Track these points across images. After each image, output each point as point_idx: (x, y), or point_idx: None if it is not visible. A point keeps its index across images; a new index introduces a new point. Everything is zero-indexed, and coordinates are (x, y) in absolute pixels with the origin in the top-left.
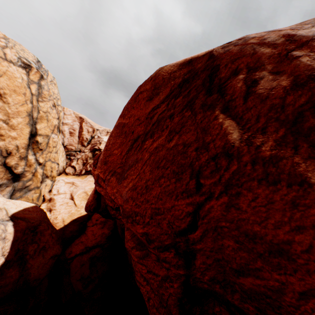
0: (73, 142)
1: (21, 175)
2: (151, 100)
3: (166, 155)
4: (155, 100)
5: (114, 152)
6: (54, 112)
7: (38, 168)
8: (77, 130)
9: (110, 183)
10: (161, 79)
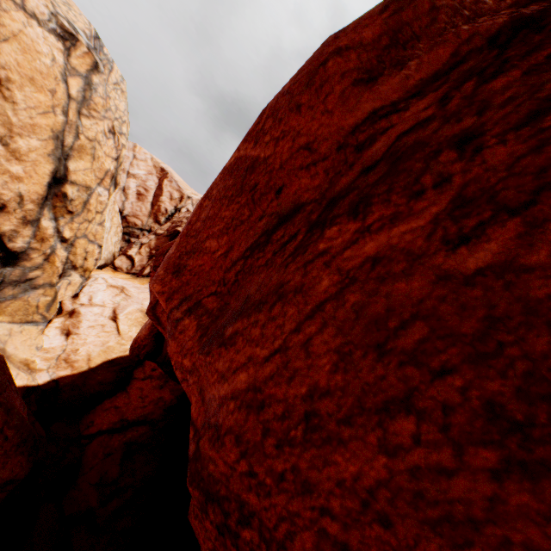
0: (139, 213)
1: (21, 255)
2: (371, 81)
3: (435, 305)
4: (388, 85)
5: (208, 246)
6: (110, 145)
7: (58, 247)
8: (152, 192)
9: (179, 335)
10: (423, 10)
